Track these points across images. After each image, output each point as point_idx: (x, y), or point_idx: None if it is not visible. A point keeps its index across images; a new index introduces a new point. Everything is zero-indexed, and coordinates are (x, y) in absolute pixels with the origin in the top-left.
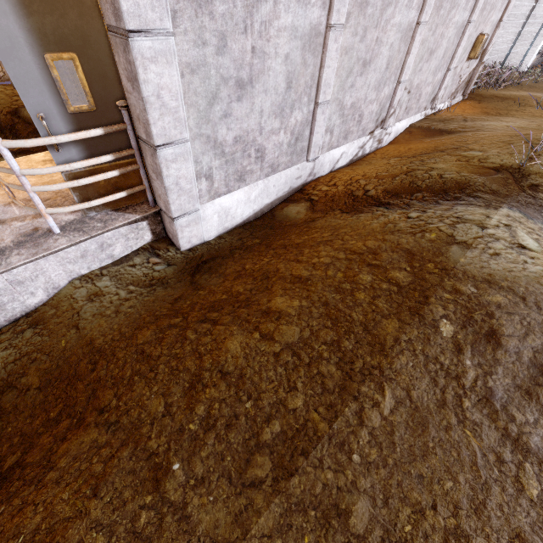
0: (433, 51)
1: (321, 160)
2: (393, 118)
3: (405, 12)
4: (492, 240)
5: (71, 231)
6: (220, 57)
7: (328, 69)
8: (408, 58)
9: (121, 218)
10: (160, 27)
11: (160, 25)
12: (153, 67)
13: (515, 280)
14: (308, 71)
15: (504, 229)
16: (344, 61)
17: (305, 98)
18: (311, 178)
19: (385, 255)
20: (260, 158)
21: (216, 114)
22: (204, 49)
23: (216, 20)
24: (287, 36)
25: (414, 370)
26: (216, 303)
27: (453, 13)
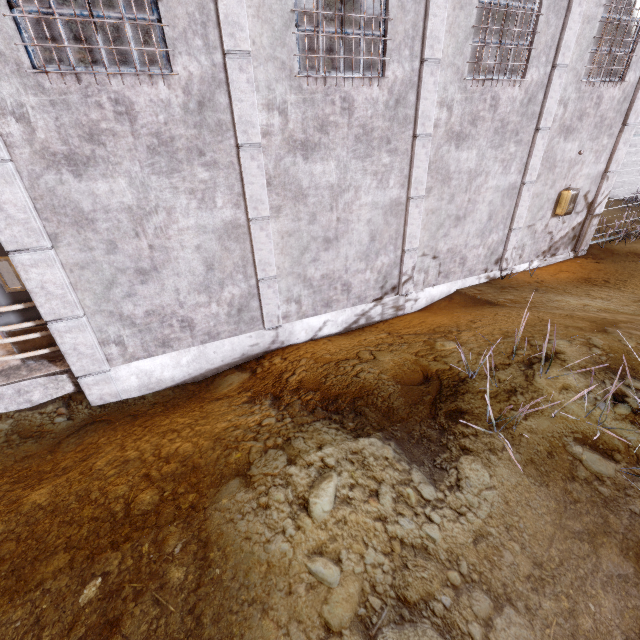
0: (463, 216)
1: (288, 328)
2: (412, 284)
3: (379, 192)
4: (282, 483)
5: (2, 375)
6: (112, 255)
7: (261, 251)
8: (407, 228)
9: (46, 369)
10: (38, 246)
11: (38, 244)
12: (35, 270)
13: (231, 554)
14: (235, 254)
15: (312, 471)
16: (291, 241)
17: (239, 276)
18: (278, 345)
19: (173, 467)
20: (189, 327)
21: (118, 295)
22: (93, 252)
23: (102, 233)
24: (193, 233)
25: (12, 633)
26: (35, 473)
27: (482, 180)
